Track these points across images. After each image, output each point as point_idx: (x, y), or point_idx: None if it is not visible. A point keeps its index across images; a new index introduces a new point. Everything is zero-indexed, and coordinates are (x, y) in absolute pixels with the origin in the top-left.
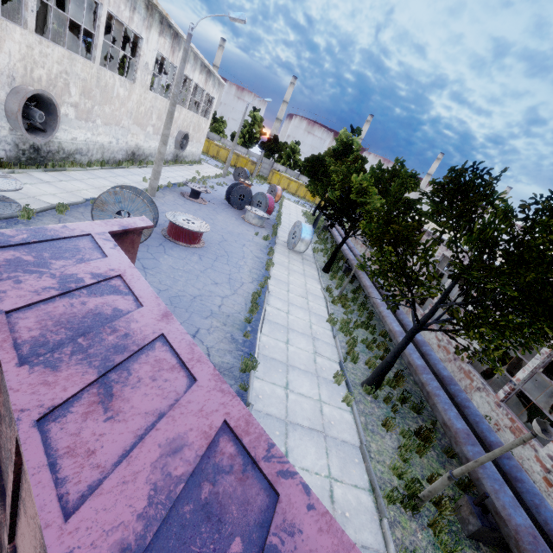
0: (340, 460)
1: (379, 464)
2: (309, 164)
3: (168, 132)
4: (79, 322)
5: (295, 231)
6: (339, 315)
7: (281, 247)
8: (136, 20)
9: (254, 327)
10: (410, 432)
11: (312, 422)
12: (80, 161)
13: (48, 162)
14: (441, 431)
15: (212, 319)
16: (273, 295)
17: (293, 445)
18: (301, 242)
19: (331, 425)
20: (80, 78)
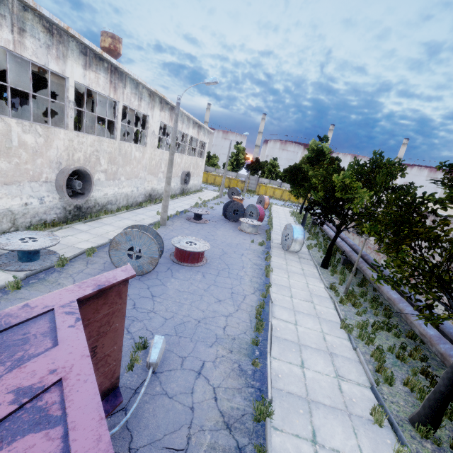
0: None
1: None
2: (288, 173)
3: (171, 175)
4: None
5: (286, 233)
6: (351, 317)
7: (276, 250)
8: (143, 105)
9: (262, 350)
10: None
11: None
12: (111, 209)
13: (88, 215)
14: None
15: (217, 346)
16: (277, 304)
17: None
18: (294, 242)
19: None
20: (107, 152)
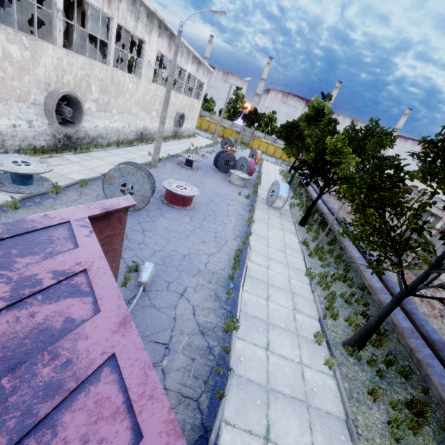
0: (325, 436)
1: (368, 443)
2: (285, 130)
3: (165, 114)
4: (17, 346)
5: (273, 189)
6: (316, 268)
7: (261, 204)
8: (140, 27)
9: (236, 284)
10: (401, 404)
11: (293, 390)
12: (102, 143)
13: (78, 146)
14: (434, 400)
15: (198, 277)
16: (254, 250)
17: (274, 417)
18: (278, 199)
19: (313, 393)
20: (99, 79)
